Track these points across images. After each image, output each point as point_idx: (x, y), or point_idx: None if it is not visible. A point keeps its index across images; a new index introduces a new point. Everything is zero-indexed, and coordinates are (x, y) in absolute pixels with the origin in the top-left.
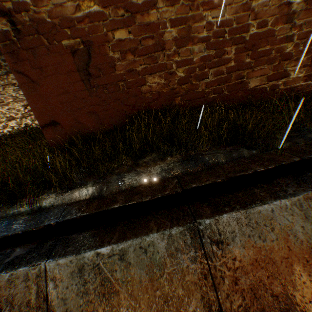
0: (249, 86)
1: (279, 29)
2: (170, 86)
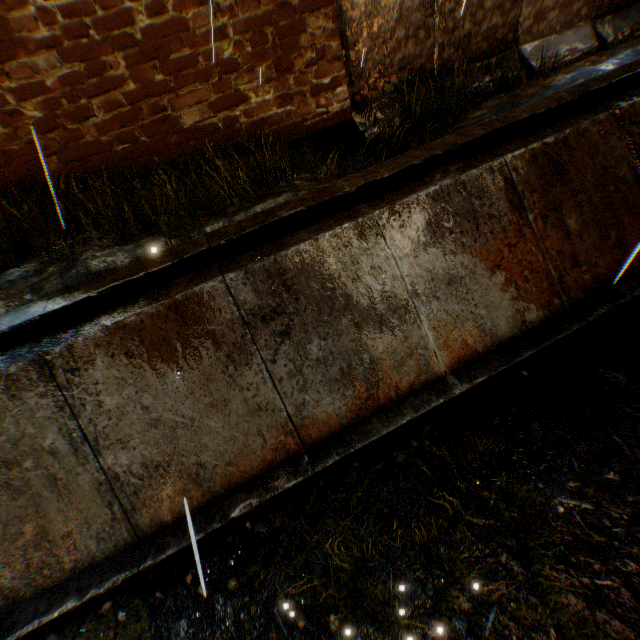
0: (184, 124)
1: (194, 16)
2: (25, 138)
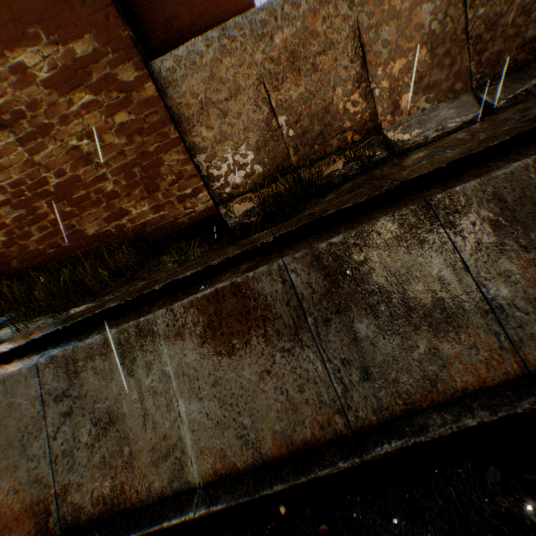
0: (89, 232)
1: (84, 171)
2: None
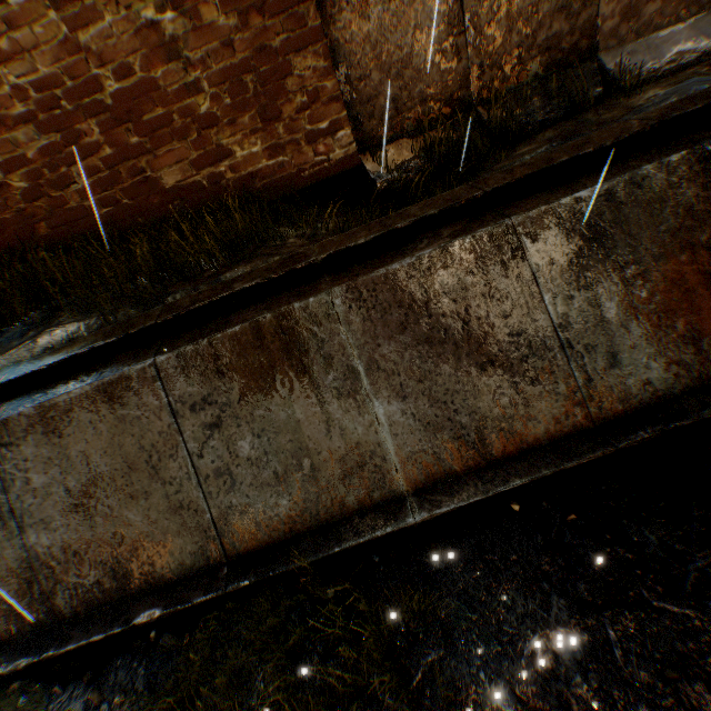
0: (166, 183)
1: (163, 74)
2: (16, 207)
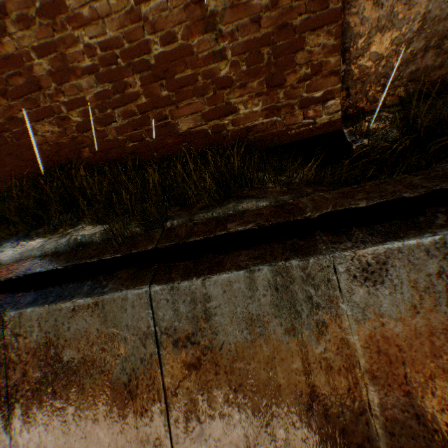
0: (180, 128)
1: (198, 42)
2: (70, 135)
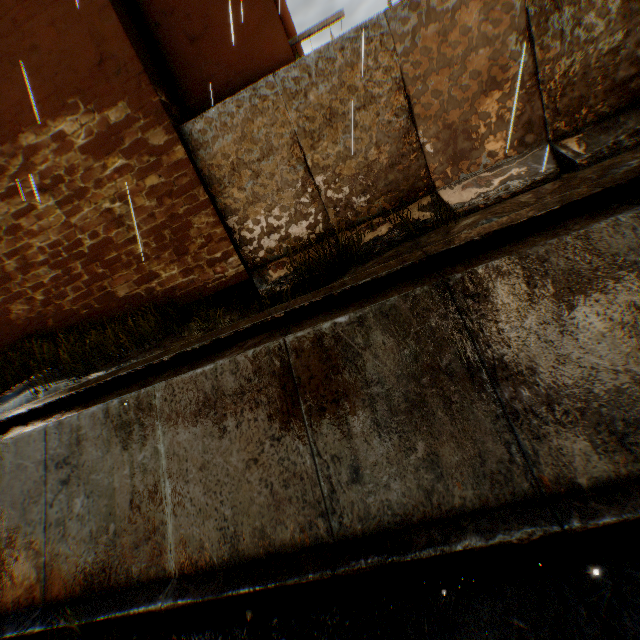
0: (120, 294)
1: (116, 233)
2: (38, 310)
